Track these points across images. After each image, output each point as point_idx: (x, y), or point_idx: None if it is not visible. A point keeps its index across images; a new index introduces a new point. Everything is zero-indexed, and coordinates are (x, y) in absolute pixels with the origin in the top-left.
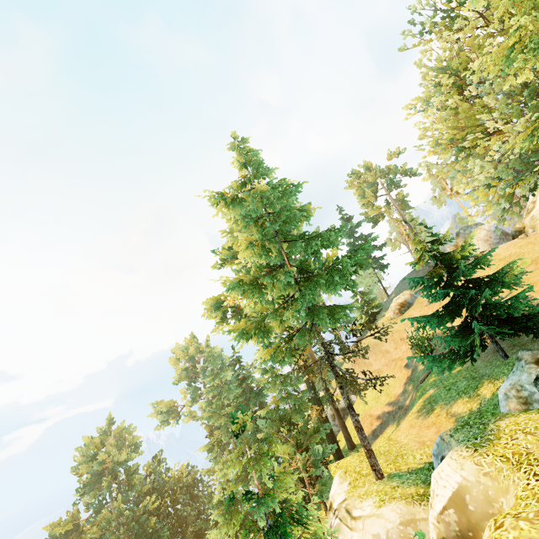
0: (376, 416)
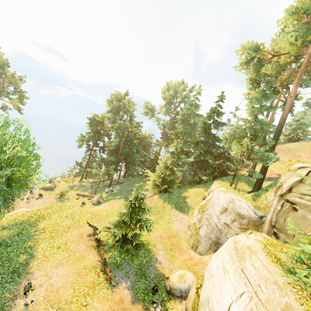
0: (277, 173)
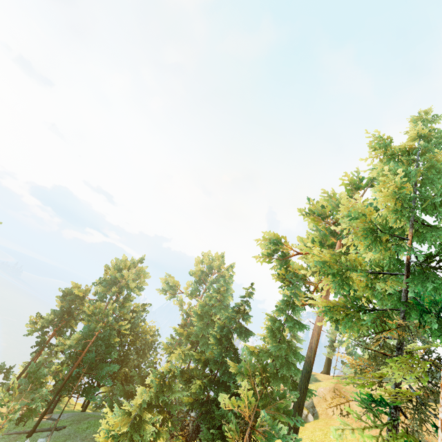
0: None
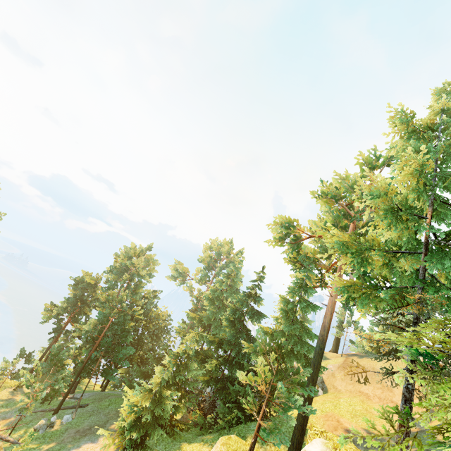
0: (346, 428)
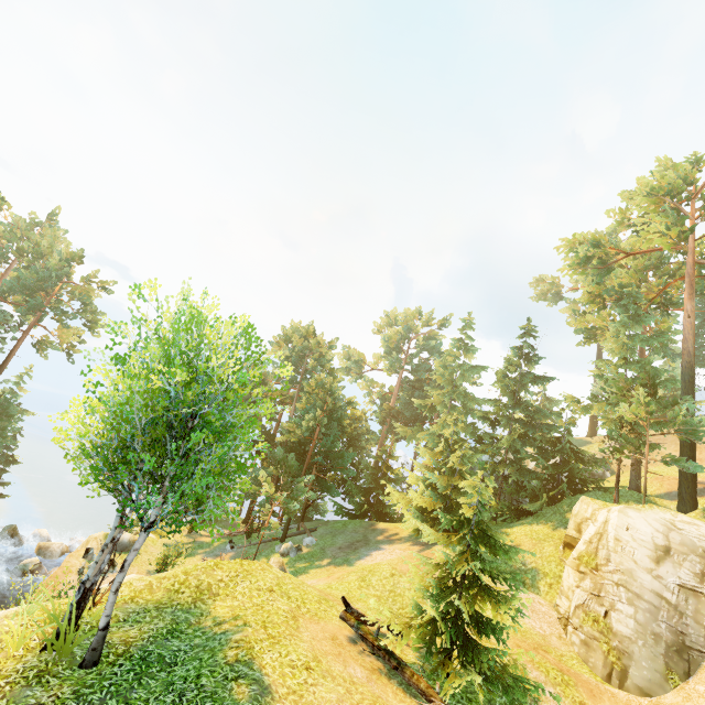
0: None
